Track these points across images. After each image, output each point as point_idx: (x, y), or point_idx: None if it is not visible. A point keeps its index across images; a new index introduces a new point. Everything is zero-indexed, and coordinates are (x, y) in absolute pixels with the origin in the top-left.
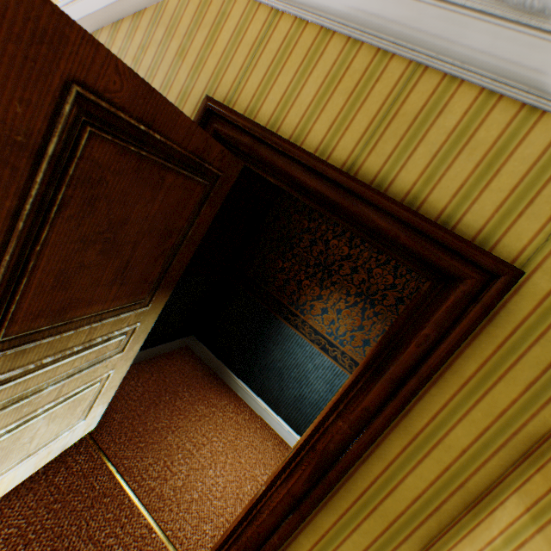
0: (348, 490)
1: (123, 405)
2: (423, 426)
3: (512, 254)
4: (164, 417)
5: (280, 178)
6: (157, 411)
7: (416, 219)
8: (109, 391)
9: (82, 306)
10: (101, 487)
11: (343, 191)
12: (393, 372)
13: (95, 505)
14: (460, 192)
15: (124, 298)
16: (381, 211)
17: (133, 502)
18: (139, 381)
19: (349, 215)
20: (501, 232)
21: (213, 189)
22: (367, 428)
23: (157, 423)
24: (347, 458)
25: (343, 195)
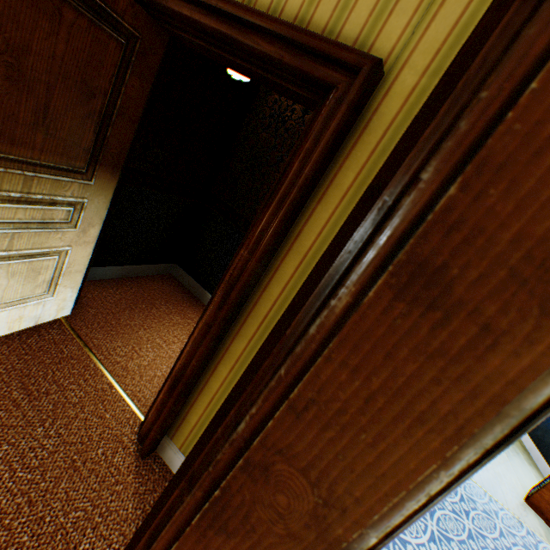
0: (254, 317)
1: (99, 304)
2: (311, 245)
3: (384, 57)
4: (137, 319)
5: (191, 32)
6: (131, 314)
7: (293, 31)
8: (75, 275)
9: (4, 141)
10: (69, 353)
11: (237, 26)
12: (281, 193)
13: (62, 363)
14: (340, 4)
15: (56, 155)
16: (269, 37)
17: (99, 367)
18: (118, 291)
19: (244, 50)
20: (374, 37)
21: (134, 54)
22: (259, 246)
23: (130, 321)
24: (244, 277)
25: (237, 30)
